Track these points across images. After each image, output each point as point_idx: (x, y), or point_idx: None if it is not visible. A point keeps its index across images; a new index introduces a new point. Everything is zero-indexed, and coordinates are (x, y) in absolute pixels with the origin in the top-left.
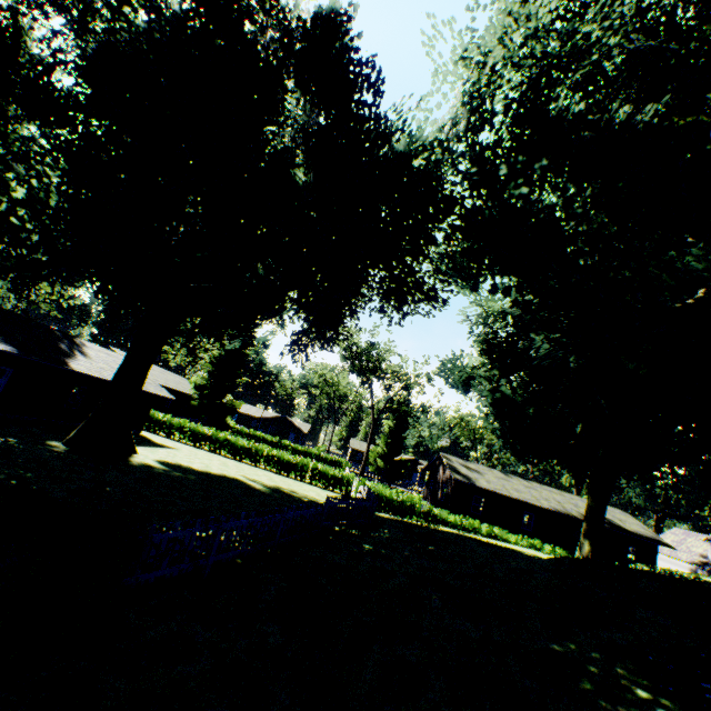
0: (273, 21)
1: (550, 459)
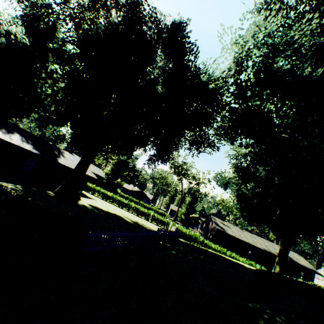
0: (154, 26)
1: (263, 224)
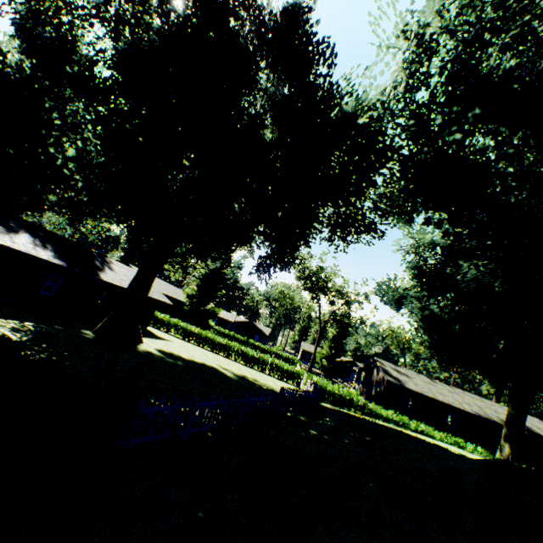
0: (251, 17)
1: (472, 369)
